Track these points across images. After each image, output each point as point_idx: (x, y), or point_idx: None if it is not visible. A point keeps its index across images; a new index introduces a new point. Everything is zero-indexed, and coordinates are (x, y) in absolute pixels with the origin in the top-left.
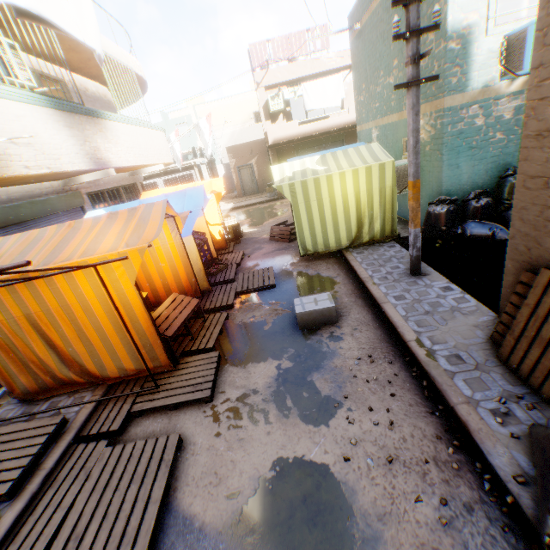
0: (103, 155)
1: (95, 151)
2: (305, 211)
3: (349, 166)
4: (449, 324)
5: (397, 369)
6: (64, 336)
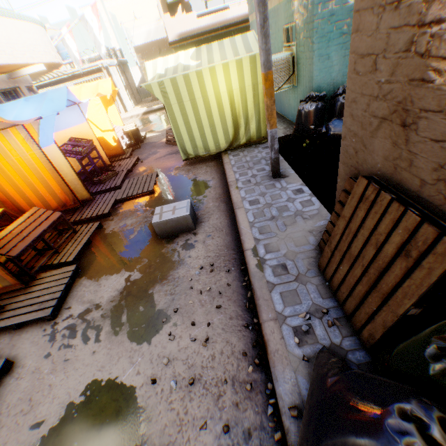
0: None
1: None
2: (180, 114)
3: (221, 60)
4: (288, 230)
5: (232, 278)
6: None
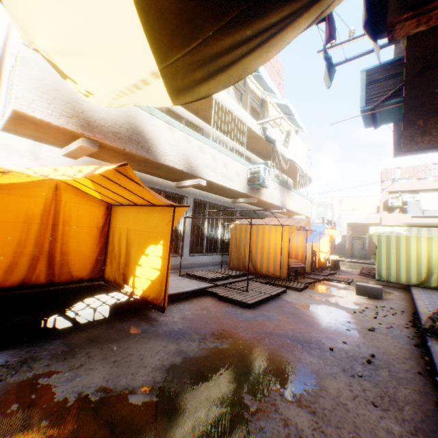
0: (285, 203)
1: (284, 201)
2: (384, 253)
3: (425, 235)
4: None
5: (403, 313)
6: (256, 250)
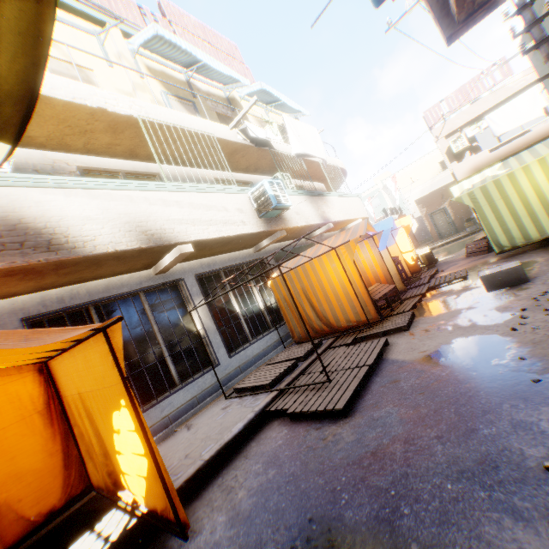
0: (326, 215)
1: (323, 213)
2: (490, 212)
3: (533, 159)
4: None
5: None
6: (318, 299)
